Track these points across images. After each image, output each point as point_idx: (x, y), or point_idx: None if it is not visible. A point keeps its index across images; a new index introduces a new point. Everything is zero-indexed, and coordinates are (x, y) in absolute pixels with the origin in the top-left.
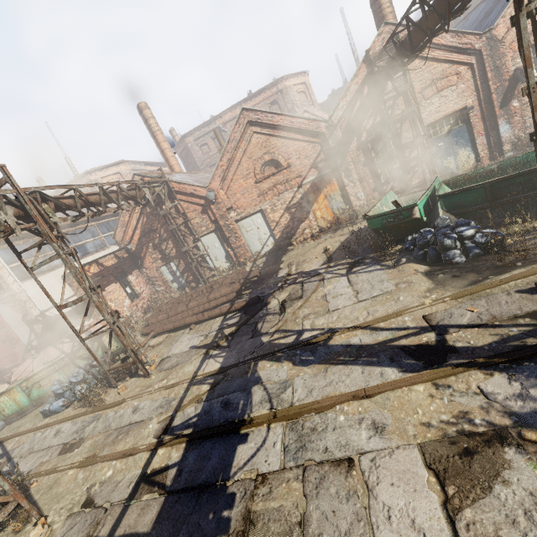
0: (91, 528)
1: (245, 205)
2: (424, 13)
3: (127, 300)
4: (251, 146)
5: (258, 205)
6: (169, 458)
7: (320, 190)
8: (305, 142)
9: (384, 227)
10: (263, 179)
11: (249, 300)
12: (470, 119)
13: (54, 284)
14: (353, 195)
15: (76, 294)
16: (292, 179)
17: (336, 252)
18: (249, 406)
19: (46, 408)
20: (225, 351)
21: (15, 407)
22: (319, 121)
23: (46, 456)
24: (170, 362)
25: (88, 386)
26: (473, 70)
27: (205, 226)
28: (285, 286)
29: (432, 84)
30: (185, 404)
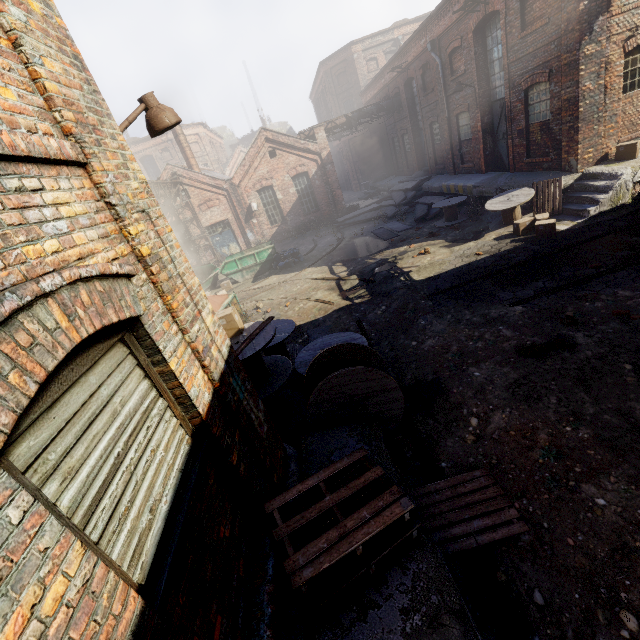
0: None
1: None
2: None
3: None
4: None
5: None
6: None
7: None
8: None
9: None
10: None
11: None
12: (232, 226)
13: None
14: None
15: None
16: None
17: None
18: None
19: None
20: None
21: None
22: None
23: None
24: None
25: None
26: (227, 199)
27: None
28: None
29: (205, 203)
30: None
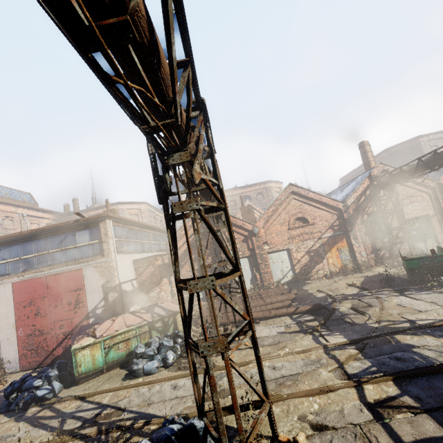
0: (361, 439)
1: (277, 242)
2: (434, 159)
3: (170, 296)
4: (289, 206)
5: (286, 245)
6: (384, 391)
7: (334, 244)
8: (327, 211)
9: (419, 268)
10: (294, 228)
11: (314, 305)
12: (431, 222)
13: (128, 264)
14: (358, 252)
15: (137, 279)
16: (315, 232)
17: (363, 286)
18: (430, 358)
19: (141, 366)
20: (335, 331)
21: (90, 365)
22: (338, 201)
23: (187, 403)
24: (266, 340)
25: (175, 354)
26: (430, 197)
27: (243, 251)
28: (340, 300)
29: (407, 198)
30: (344, 360)
